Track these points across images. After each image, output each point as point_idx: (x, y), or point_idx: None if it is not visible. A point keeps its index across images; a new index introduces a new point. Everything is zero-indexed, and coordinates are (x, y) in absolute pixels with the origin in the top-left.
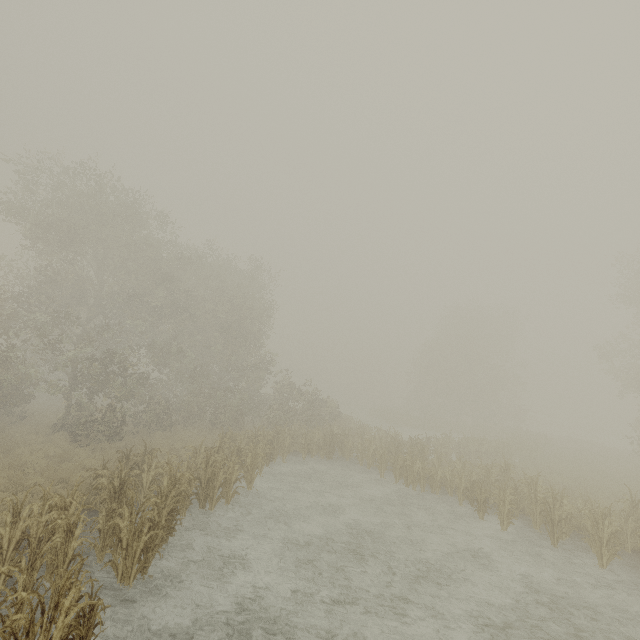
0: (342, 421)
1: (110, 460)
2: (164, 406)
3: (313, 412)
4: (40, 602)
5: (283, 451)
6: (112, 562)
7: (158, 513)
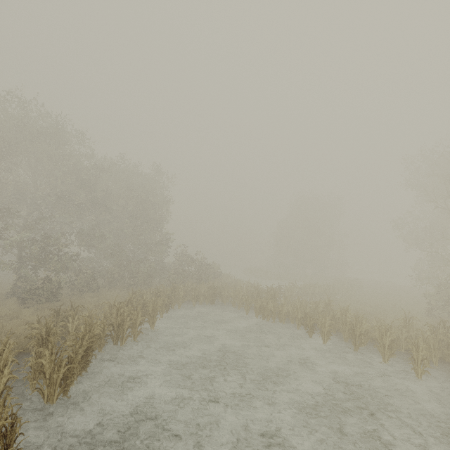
0: (222, 278)
1: (48, 316)
2: (91, 275)
3: (201, 273)
4: None
5: (179, 301)
6: (38, 389)
7: (75, 351)
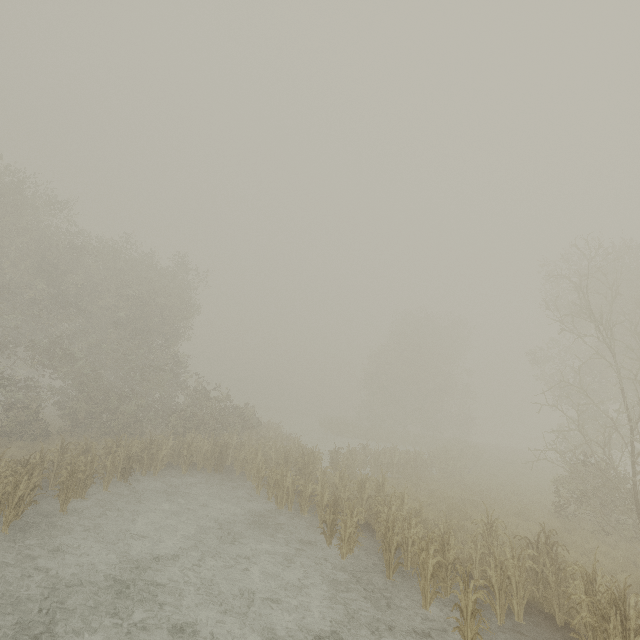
0: (256, 430)
1: None
2: (36, 412)
3: (224, 420)
4: None
5: (156, 464)
6: None
7: None
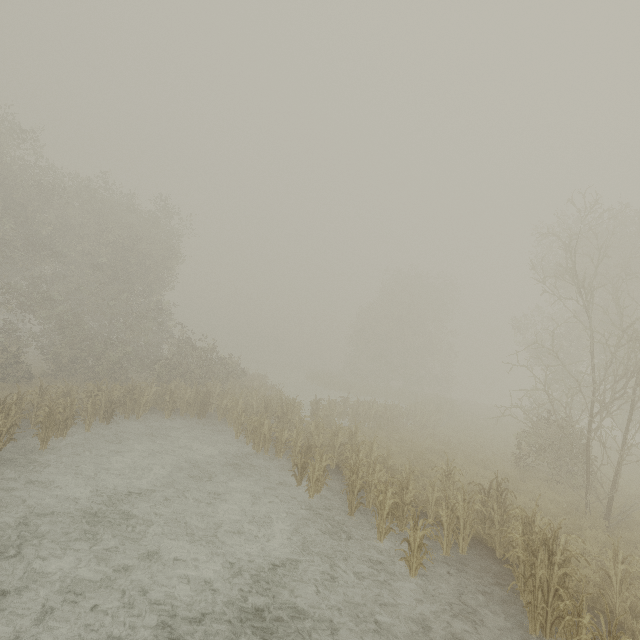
0: (240, 380)
1: None
2: (17, 355)
3: (209, 370)
4: None
5: (139, 408)
6: None
7: None
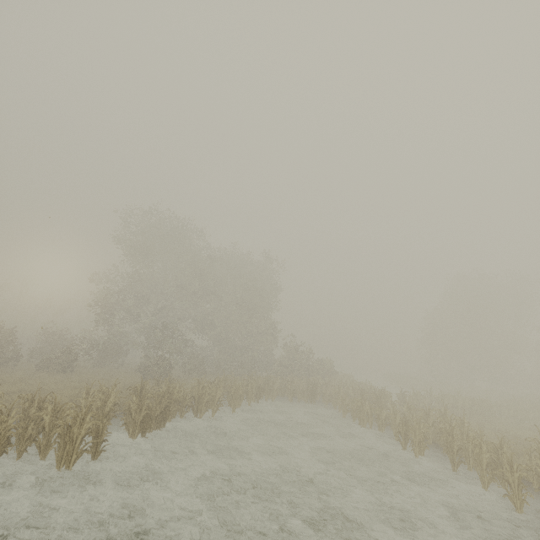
0: (333, 376)
1: None
2: (199, 359)
3: (309, 368)
4: (78, 415)
5: (272, 393)
6: (126, 424)
7: (156, 406)
